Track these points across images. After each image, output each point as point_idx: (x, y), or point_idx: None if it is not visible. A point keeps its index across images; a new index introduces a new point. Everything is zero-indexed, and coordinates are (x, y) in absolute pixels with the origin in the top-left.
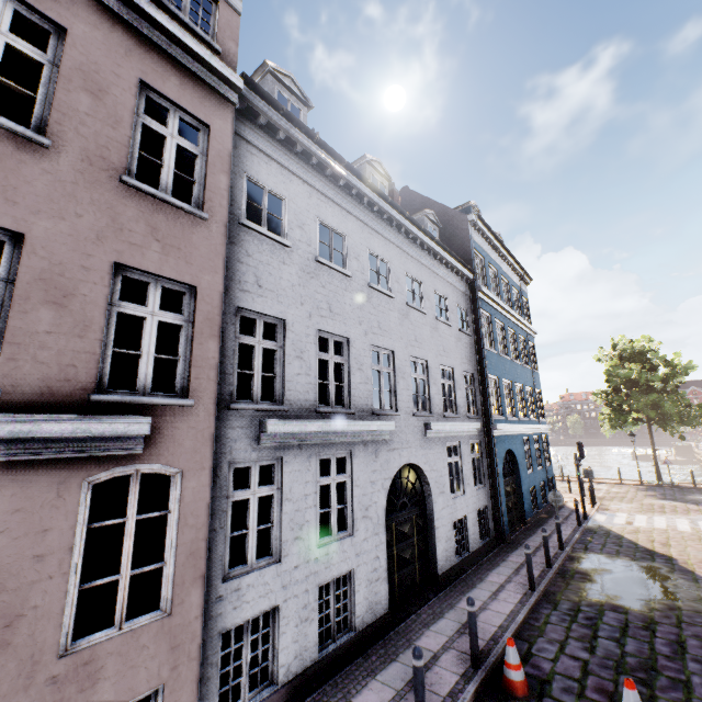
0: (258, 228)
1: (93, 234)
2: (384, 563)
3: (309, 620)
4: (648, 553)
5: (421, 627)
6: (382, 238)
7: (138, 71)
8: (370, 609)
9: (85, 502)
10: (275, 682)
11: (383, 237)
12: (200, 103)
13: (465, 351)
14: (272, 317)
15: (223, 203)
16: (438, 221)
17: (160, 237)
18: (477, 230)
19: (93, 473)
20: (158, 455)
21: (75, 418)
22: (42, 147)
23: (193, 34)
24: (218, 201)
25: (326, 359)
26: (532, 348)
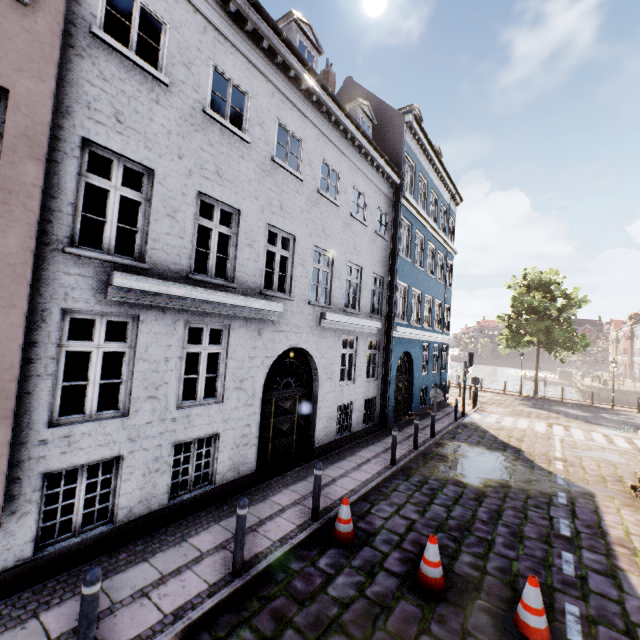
0: (119, 47)
1: None
2: (256, 431)
3: (161, 471)
4: (503, 445)
5: (281, 487)
6: (297, 112)
7: None
8: (234, 468)
9: None
10: (115, 521)
11: (299, 111)
12: None
13: (379, 254)
14: (137, 164)
15: None
16: (373, 115)
17: None
18: (413, 135)
19: None
20: None
21: None
22: None
23: None
24: None
25: (208, 226)
26: (450, 266)
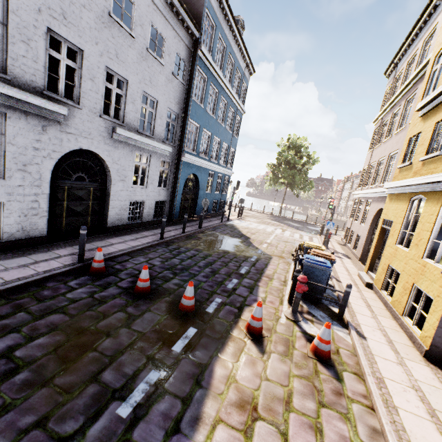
0: None
1: None
2: (45, 207)
3: None
4: (241, 235)
5: (67, 246)
6: None
7: None
8: (23, 231)
9: None
10: None
11: None
12: None
13: (175, 94)
14: None
15: None
16: None
17: None
18: None
19: None
20: None
21: None
22: None
23: None
24: None
25: None
26: (239, 121)
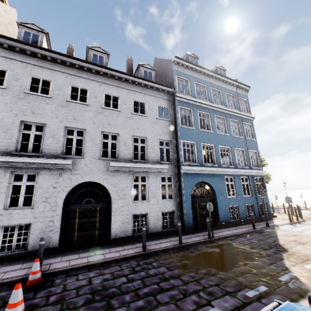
0: None
1: None
2: (58, 224)
3: None
4: (273, 246)
5: (61, 256)
6: (84, 79)
7: None
8: None
9: None
10: None
11: (85, 78)
12: None
13: (163, 129)
14: None
15: None
16: (152, 67)
17: None
18: (183, 66)
19: None
20: None
21: None
22: None
23: None
24: None
25: (28, 133)
26: (250, 126)
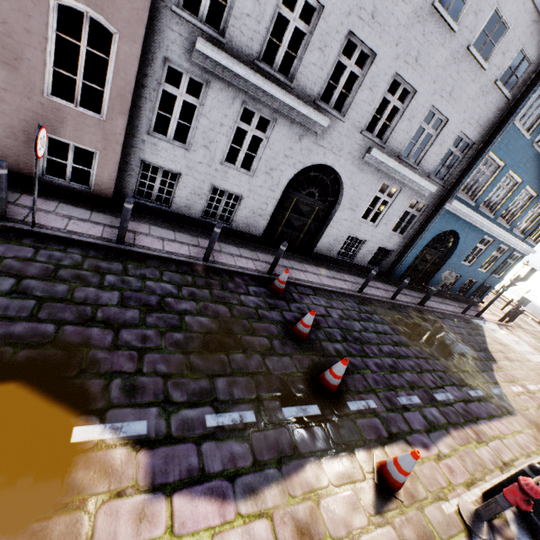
0: None
1: None
2: (270, 211)
3: (200, 197)
4: (482, 349)
5: (269, 253)
6: None
7: None
8: (247, 225)
9: (53, 14)
10: (171, 209)
11: None
12: None
13: (483, 113)
14: None
15: None
16: None
17: None
18: None
19: None
20: (101, 9)
21: None
22: None
23: None
24: None
25: (287, 18)
26: None
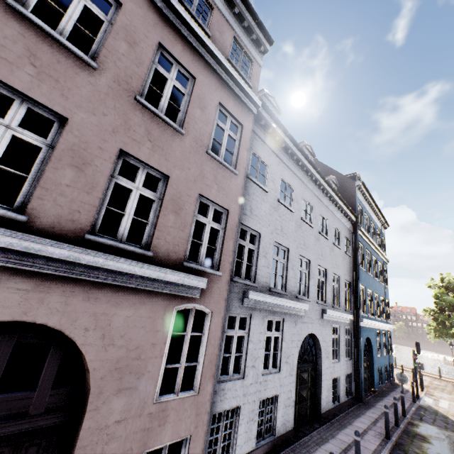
0: (255, 180)
1: (193, 178)
2: (293, 395)
3: (253, 420)
4: None
5: (315, 445)
6: (310, 191)
7: (219, 98)
8: (283, 424)
9: (172, 319)
10: None
11: (310, 190)
12: (240, 113)
13: (347, 266)
14: (254, 231)
15: (244, 166)
16: (337, 182)
17: (217, 182)
18: (360, 191)
19: (178, 304)
20: (203, 300)
21: (179, 273)
22: (180, 134)
23: (241, 78)
24: (242, 165)
25: (276, 259)
26: (385, 271)
